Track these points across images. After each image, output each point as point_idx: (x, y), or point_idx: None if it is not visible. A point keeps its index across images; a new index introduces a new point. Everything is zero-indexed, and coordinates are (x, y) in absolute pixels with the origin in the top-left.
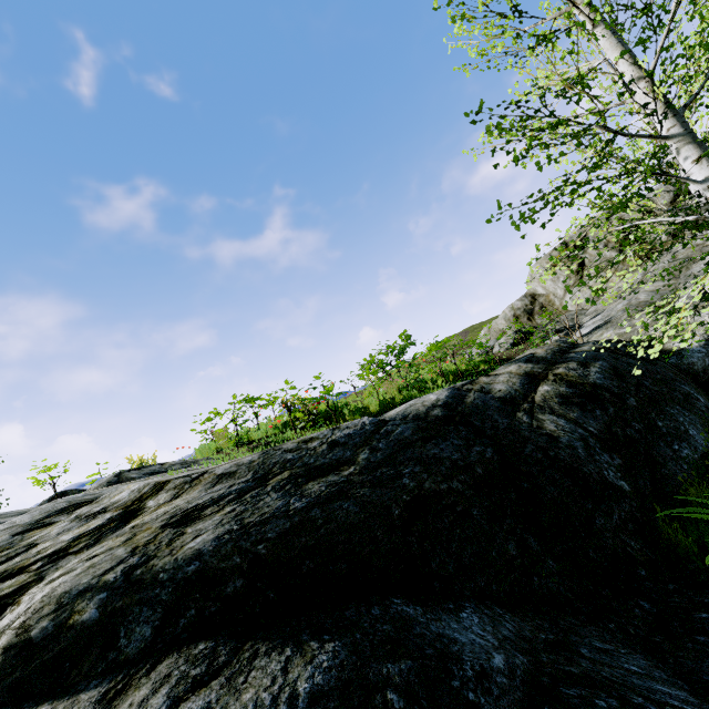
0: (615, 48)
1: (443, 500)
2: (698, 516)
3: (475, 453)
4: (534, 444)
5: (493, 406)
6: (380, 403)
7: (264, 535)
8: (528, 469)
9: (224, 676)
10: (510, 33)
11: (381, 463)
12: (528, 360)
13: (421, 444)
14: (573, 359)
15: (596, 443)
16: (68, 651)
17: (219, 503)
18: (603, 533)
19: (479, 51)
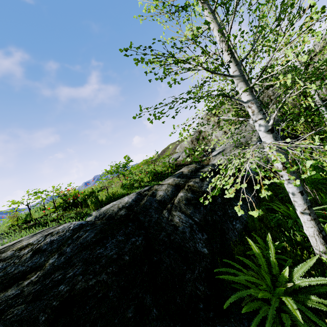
0: (212, 21)
1: (90, 292)
2: (227, 277)
3: (130, 244)
4: (165, 232)
5: (154, 206)
6: (105, 198)
7: None
8: (159, 248)
9: None
10: (156, 1)
11: (60, 266)
12: (179, 176)
13: (94, 246)
14: (198, 176)
15: (197, 227)
16: None
17: None
18: (188, 283)
19: (145, 9)
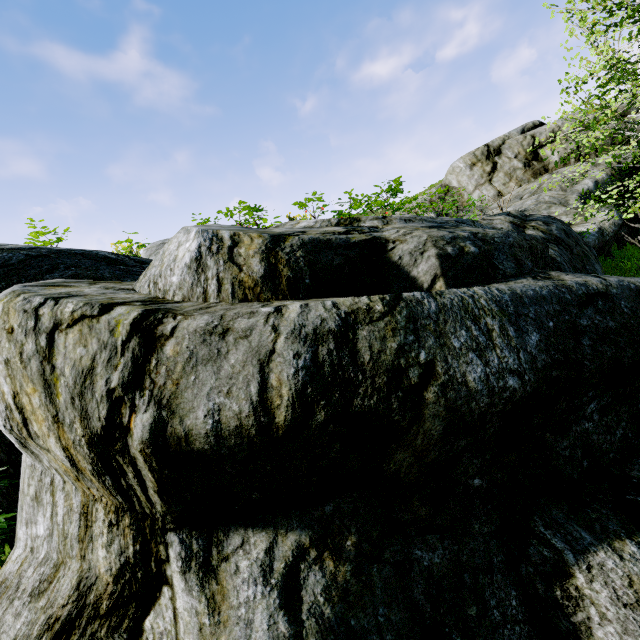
0: None
1: None
2: None
3: None
4: None
5: None
6: None
7: (525, 237)
8: None
9: (601, 276)
10: None
11: None
12: (508, 215)
13: None
14: (538, 220)
15: (570, 267)
16: (472, 266)
17: (446, 226)
18: None
19: None
